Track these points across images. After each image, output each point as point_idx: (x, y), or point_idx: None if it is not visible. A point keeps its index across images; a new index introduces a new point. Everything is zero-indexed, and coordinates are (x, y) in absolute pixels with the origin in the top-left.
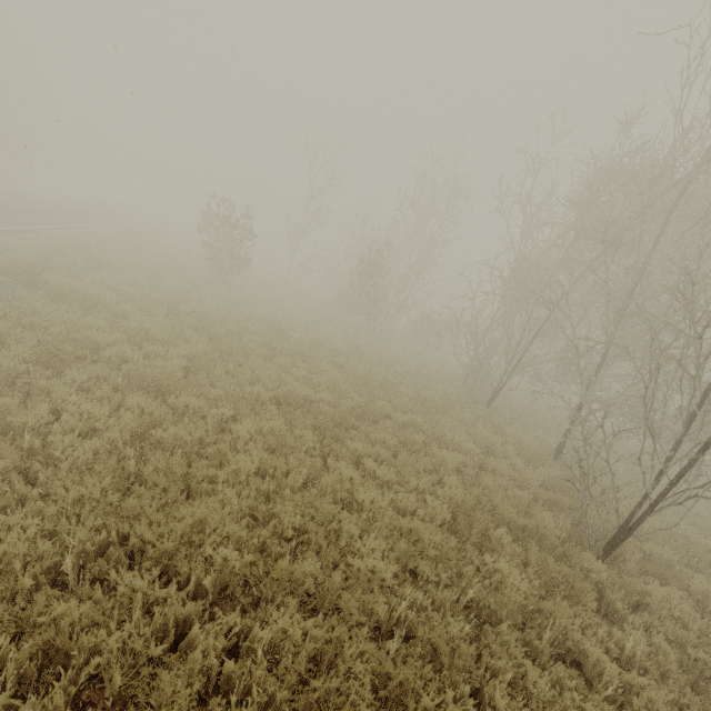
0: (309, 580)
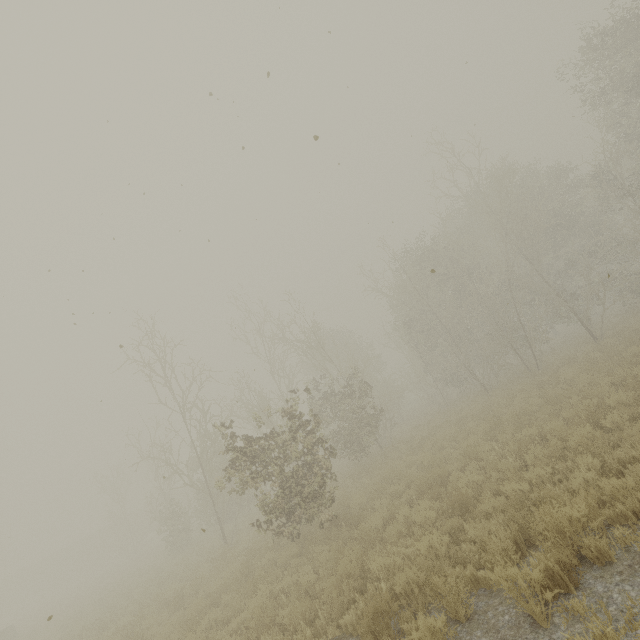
0: None
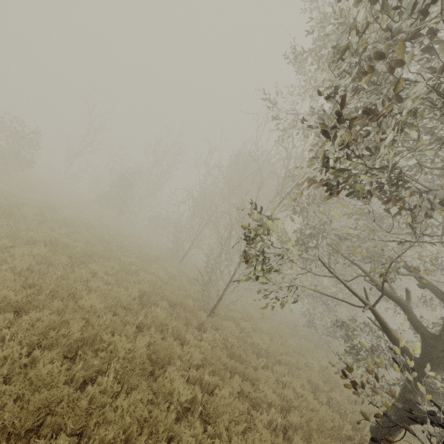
0: (55, 309)
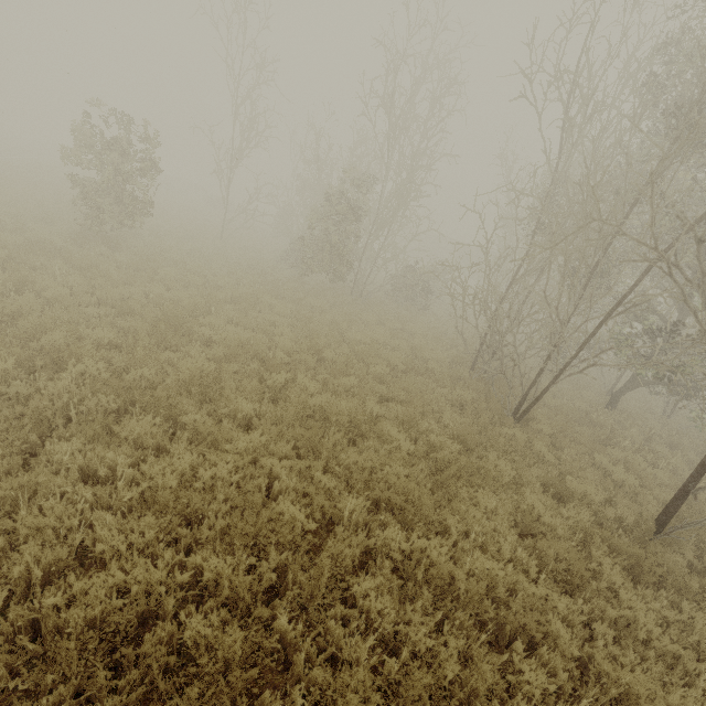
0: None
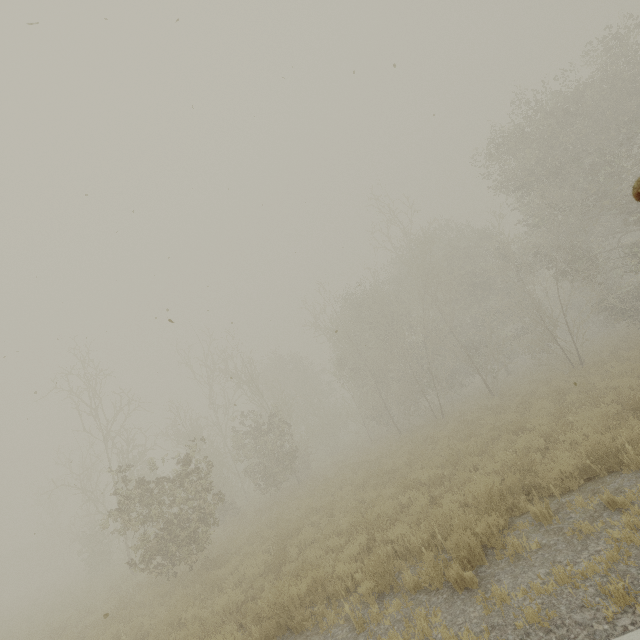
0: None
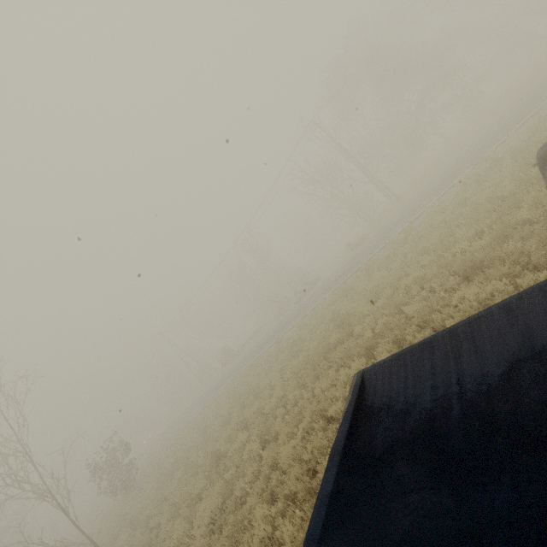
0: None
